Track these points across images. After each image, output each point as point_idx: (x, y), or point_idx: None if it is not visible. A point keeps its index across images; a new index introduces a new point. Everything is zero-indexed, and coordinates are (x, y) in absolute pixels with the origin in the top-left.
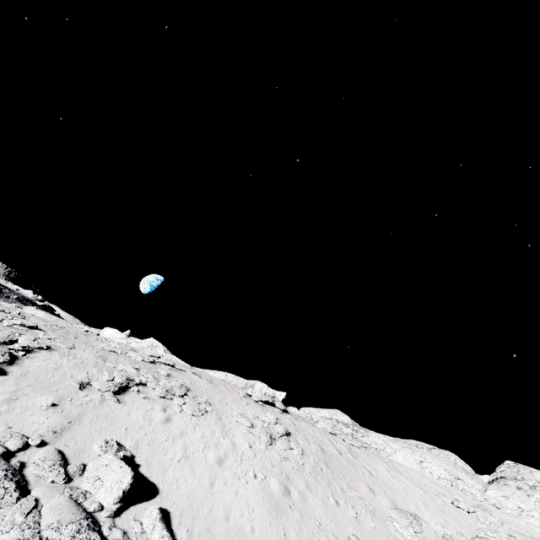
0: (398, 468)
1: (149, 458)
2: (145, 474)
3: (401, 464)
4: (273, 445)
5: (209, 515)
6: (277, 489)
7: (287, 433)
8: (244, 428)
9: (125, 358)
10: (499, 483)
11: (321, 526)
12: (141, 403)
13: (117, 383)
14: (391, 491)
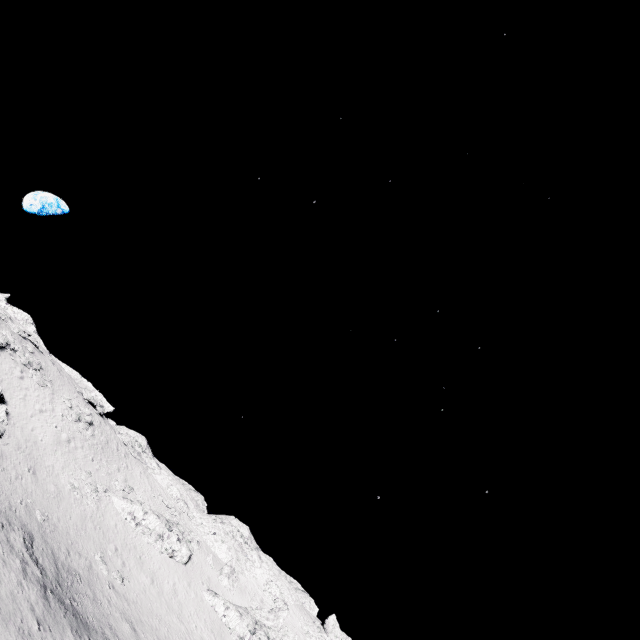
0: (150, 477)
1: (6, 389)
2: (3, 394)
3: (156, 479)
4: (78, 423)
5: (25, 424)
6: (64, 438)
7: (91, 423)
8: (65, 406)
9: (6, 325)
10: (207, 515)
11: (76, 459)
12: (10, 361)
13: (1, 343)
14: (131, 477)
